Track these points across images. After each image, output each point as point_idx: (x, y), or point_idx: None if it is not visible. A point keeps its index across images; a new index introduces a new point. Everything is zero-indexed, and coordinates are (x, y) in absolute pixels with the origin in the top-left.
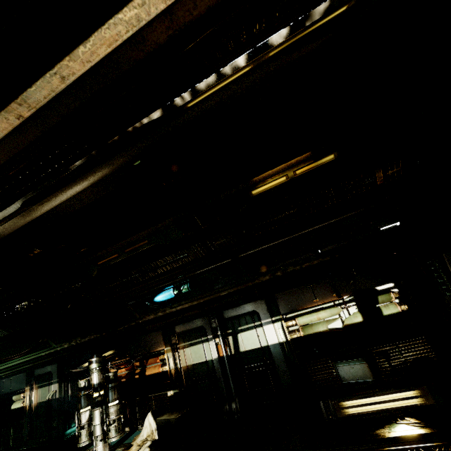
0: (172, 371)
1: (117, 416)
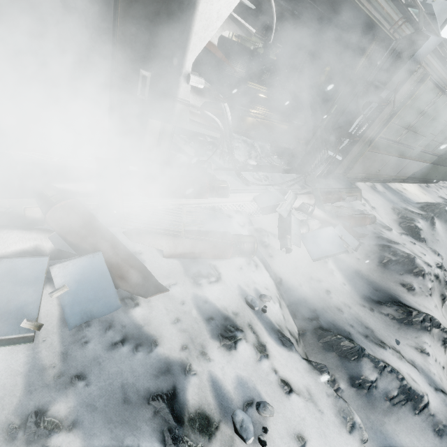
0: None
1: None
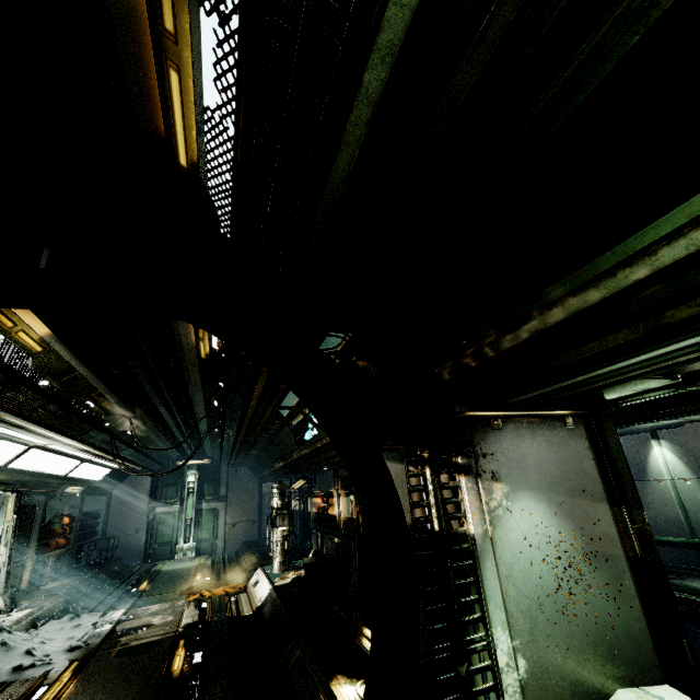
0: (337, 518)
1: (280, 541)
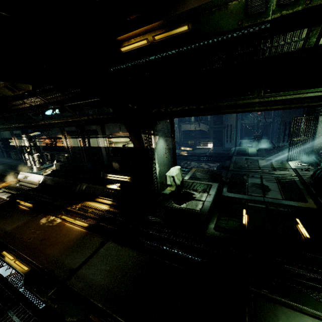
0: (66, 147)
1: (38, 159)
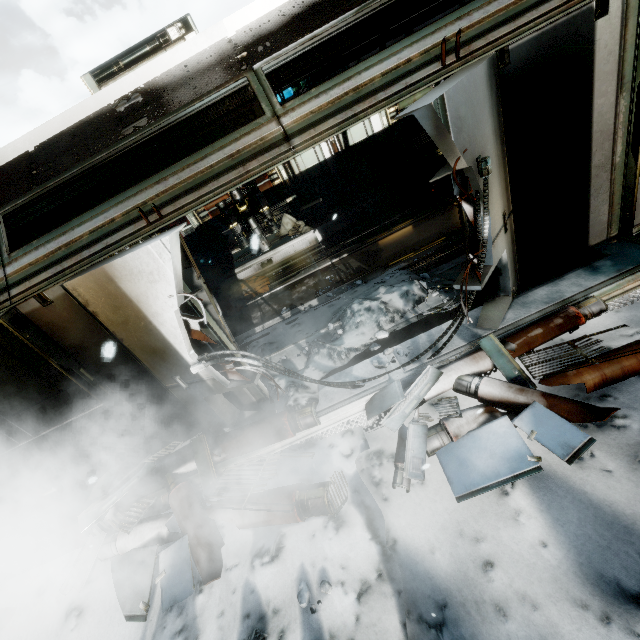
0: (287, 182)
1: (273, 216)
